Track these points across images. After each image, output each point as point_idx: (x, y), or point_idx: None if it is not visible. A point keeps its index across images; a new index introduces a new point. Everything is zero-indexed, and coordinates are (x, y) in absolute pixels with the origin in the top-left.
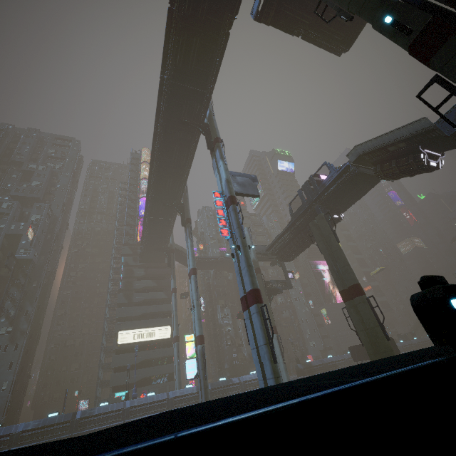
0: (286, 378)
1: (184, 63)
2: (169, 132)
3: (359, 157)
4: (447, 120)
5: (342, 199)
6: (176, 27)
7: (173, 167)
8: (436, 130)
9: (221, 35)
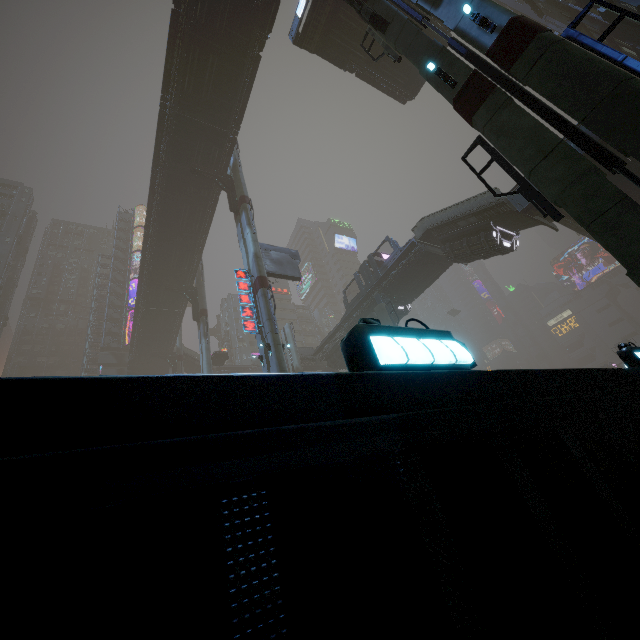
0: None
1: (196, 89)
2: (175, 184)
3: (426, 232)
4: (489, 188)
5: (408, 286)
6: (183, 37)
7: (180, 235)
8: (507, 204)
9: (248, 57)
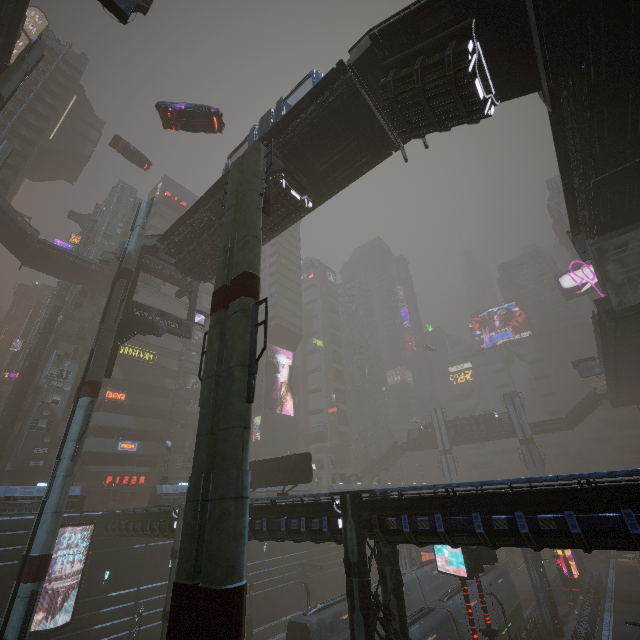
0: (56, 493)
1: None
2: None
3: (368, 53)
4: None
5: (316, 162)
6: None
7: None
8: None
9: None
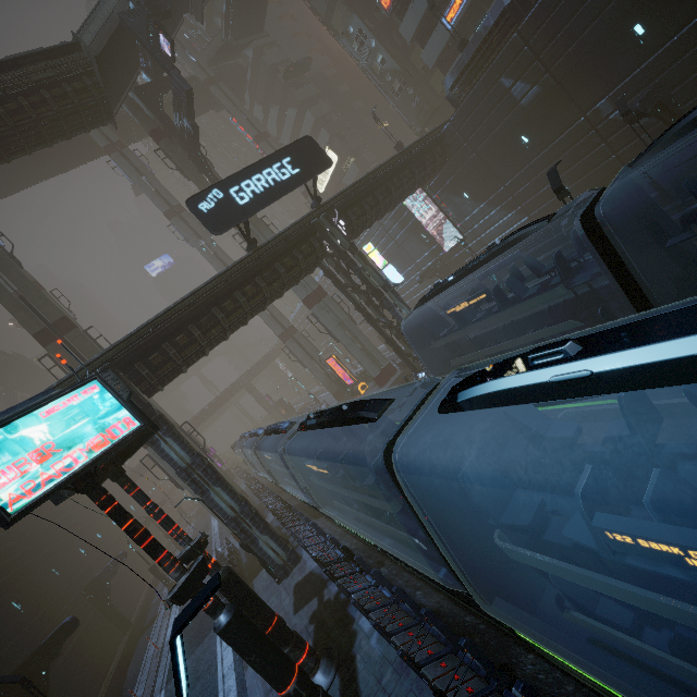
0: None
1: None
2: None
3: None
4: None
5: None
6: None
7: (26, 170)
8: None
9: None
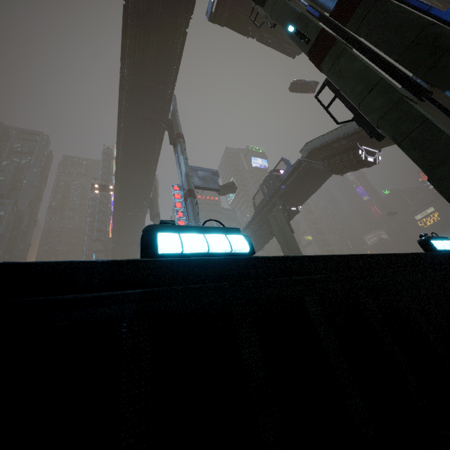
0: None
1: (143, 60)
2: (133, 127)
3: (310, 153)
4: (333, 118)
5: (298, 193)
6: (132, 24)
7: (139, 162)
8: None
9: (178, 33)
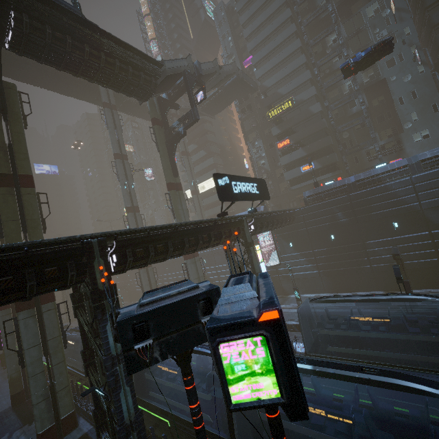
0: None
1: None
2: None
3: None
4: None
5: None
6: None
7: (43, 77)
8: None
9: None
